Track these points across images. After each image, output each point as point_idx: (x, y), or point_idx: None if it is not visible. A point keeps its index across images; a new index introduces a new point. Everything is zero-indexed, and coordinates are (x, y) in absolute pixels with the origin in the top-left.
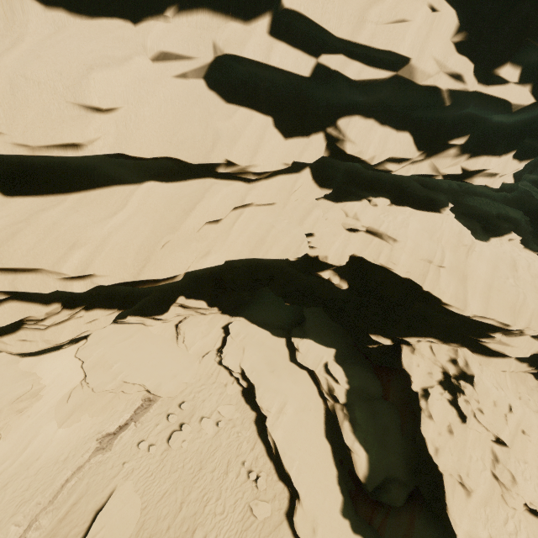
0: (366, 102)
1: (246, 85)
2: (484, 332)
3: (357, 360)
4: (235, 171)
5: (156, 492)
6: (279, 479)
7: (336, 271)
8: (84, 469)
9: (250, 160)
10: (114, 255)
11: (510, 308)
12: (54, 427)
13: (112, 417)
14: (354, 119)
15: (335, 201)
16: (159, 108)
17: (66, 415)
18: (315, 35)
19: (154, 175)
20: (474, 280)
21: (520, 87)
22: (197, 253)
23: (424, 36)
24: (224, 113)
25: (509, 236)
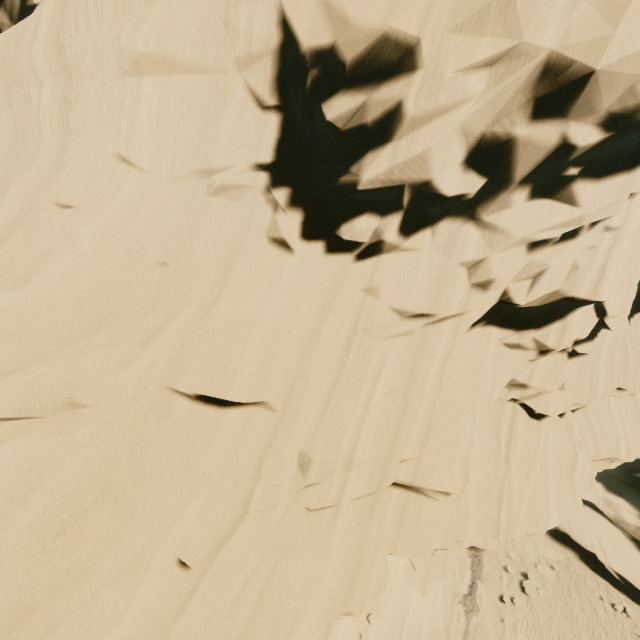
0: None
1: None
2: None
3: (625, 489)
4: None
5: (550, 639)
6: (639, 606)
7: None
8: (470, 633)
9: None
10: (635, 442)
11: None
12: (417, 597)
13: (455, 578)
14: None
15: None
16: None
17: (422, 583)
18: None
19: None
20: None
21: None
22: None
23: None
24: None
25: None
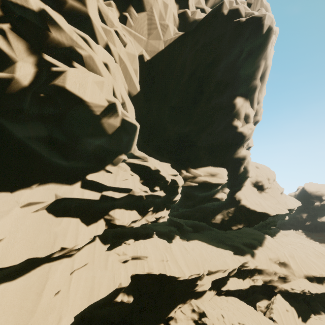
0: (118, 203)
1: (66, 207)
2: (194, 284)
3: None
4: (65, 252)
5: None
6: None
7: (124, 291)
8: None
9: (76, 243)
10: None
11: (195, 265)
12: None
13: None
14: (116, 210)
15: (109, 249)
16: (25, 230)
17: None
18: (99, 186)
19: (0, 279)
20: (179, 260)
21: (161, 191)
22: (55, 322)
23: (133, 182)
24: (57, 223)
25: (176, 237)
